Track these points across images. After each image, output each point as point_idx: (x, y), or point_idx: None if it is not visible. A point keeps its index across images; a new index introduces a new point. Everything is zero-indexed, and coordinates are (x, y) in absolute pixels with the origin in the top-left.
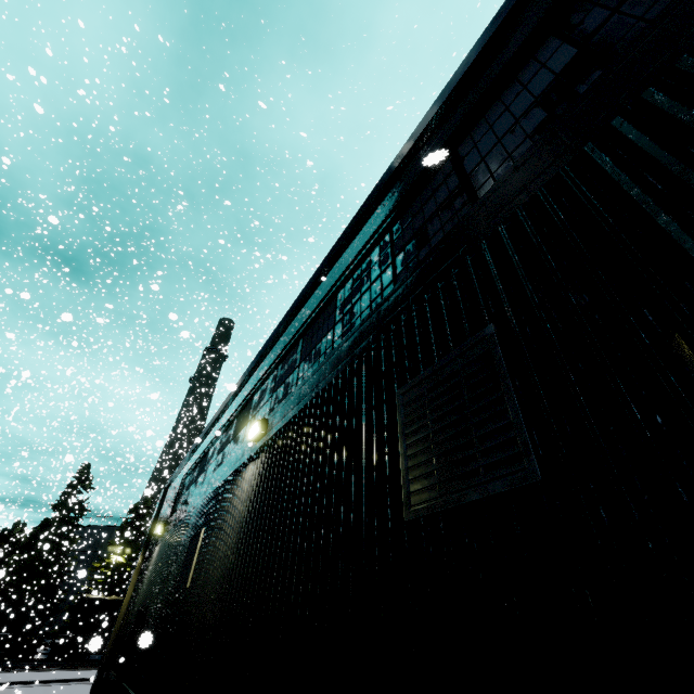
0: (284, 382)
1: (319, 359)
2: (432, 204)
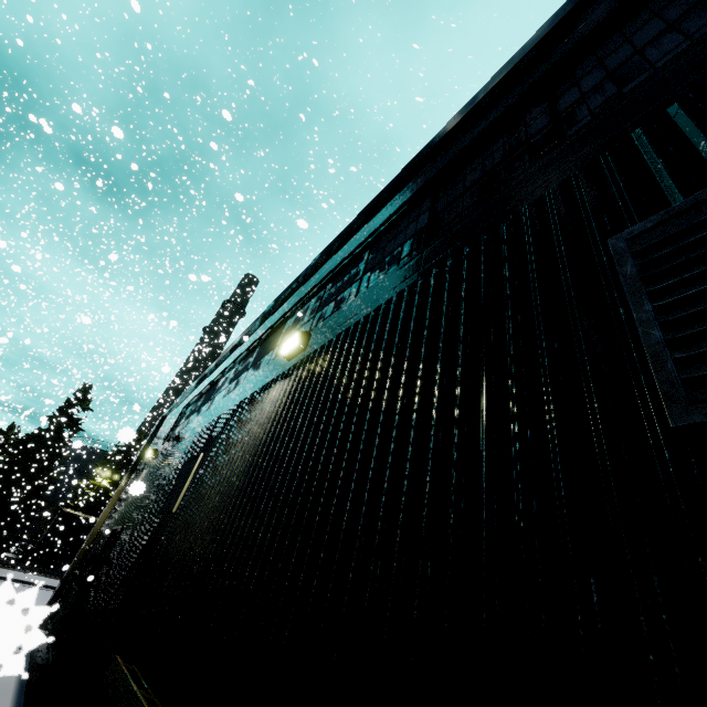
0: (335, 298)
1: (398, 263)
2: (653, 25)
